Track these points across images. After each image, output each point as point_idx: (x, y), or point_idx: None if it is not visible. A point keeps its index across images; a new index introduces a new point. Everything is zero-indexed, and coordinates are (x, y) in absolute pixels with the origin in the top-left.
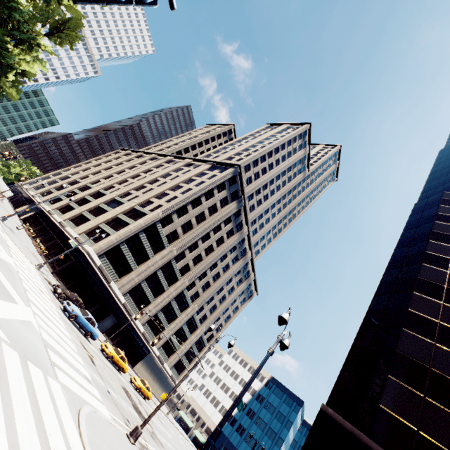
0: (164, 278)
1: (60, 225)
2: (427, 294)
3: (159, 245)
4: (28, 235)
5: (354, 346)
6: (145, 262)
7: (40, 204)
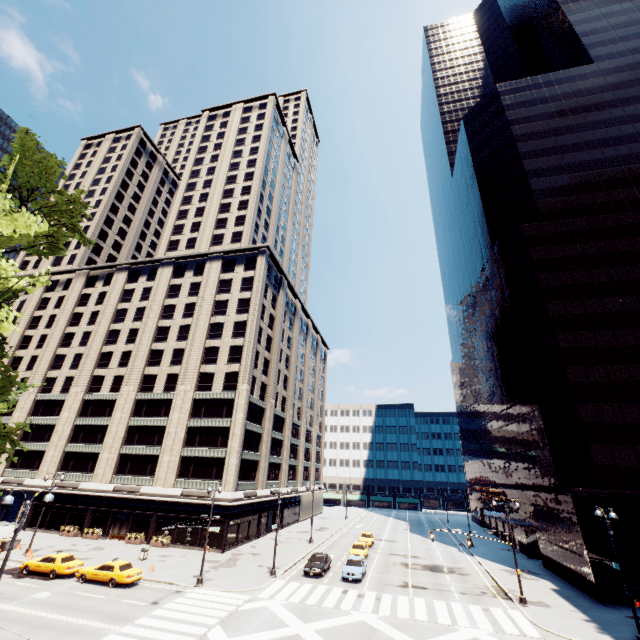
0: (276, 431)
1: (125, 493)
2: (572, 362)
3: (259, 413)
4: (96, 539)
5: (547, 426)
6: (261, 442)
7: (16, 486)
